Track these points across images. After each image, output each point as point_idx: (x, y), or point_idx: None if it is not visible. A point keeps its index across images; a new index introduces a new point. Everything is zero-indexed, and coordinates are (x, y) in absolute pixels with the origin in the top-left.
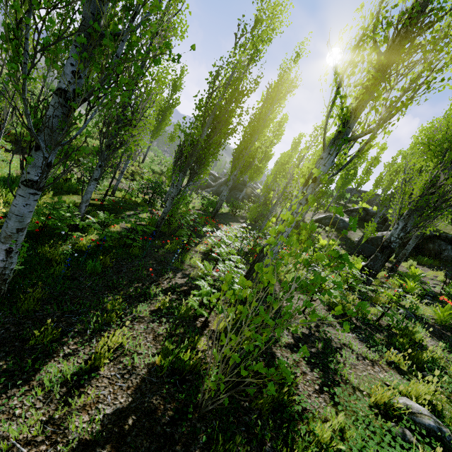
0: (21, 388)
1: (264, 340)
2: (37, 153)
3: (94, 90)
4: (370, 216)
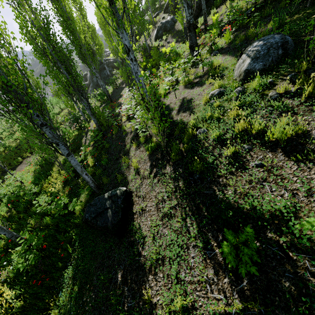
0: (129, 184)
1: (159, 119)
2: (60, 146)
3: (48, 114)
4: None
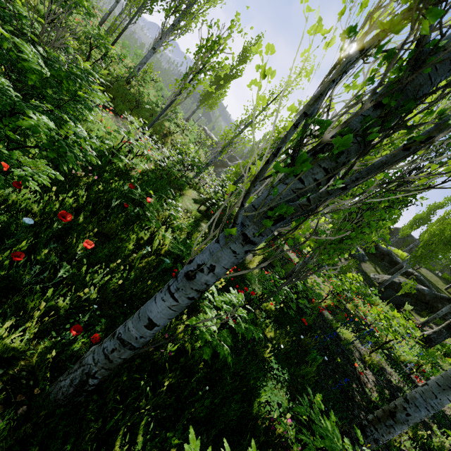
0: None
1: None
2: None
3: None
4: (378, 251)
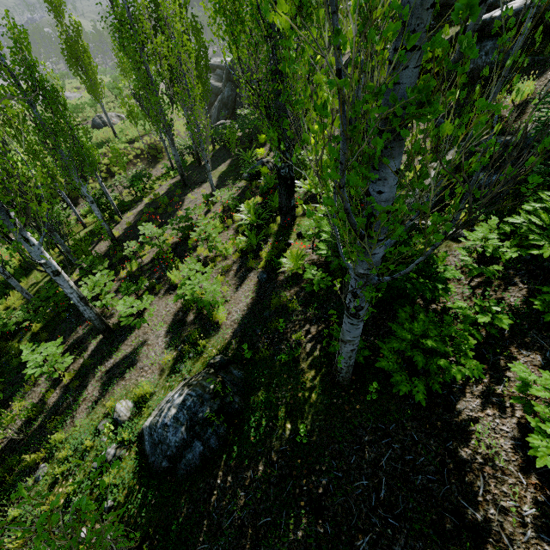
0: None
1: None
2: None
3: None
4: None
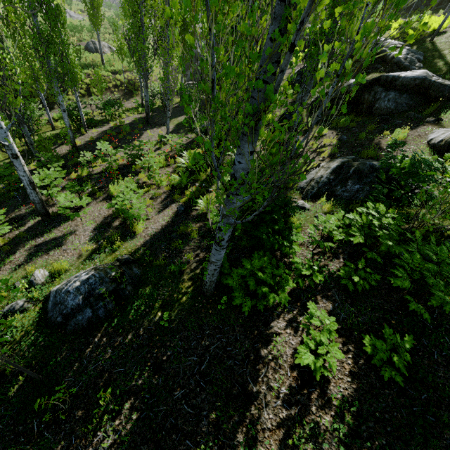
0: None
1: None
2: None
3: None
4: None
